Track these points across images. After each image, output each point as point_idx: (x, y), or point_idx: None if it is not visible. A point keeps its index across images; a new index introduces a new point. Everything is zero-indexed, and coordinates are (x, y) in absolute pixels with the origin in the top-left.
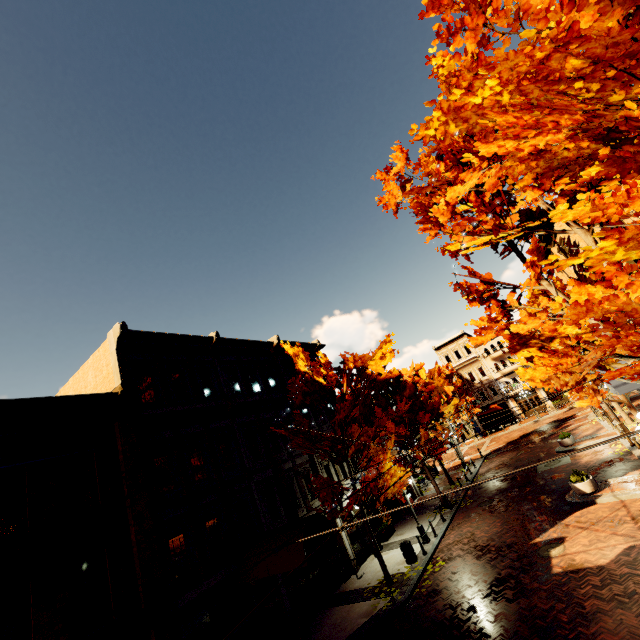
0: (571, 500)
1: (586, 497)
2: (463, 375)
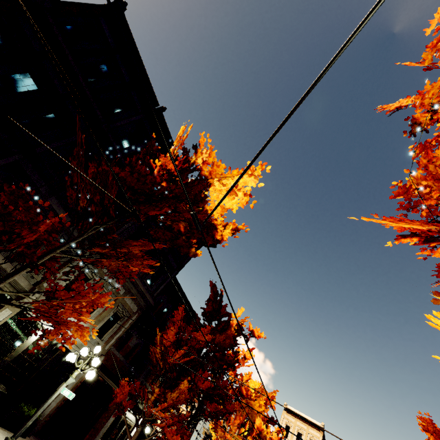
0: None
1: None
2: None
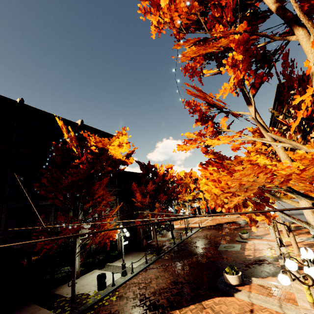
0: (219, 285)
1: (230, 287)
2: None
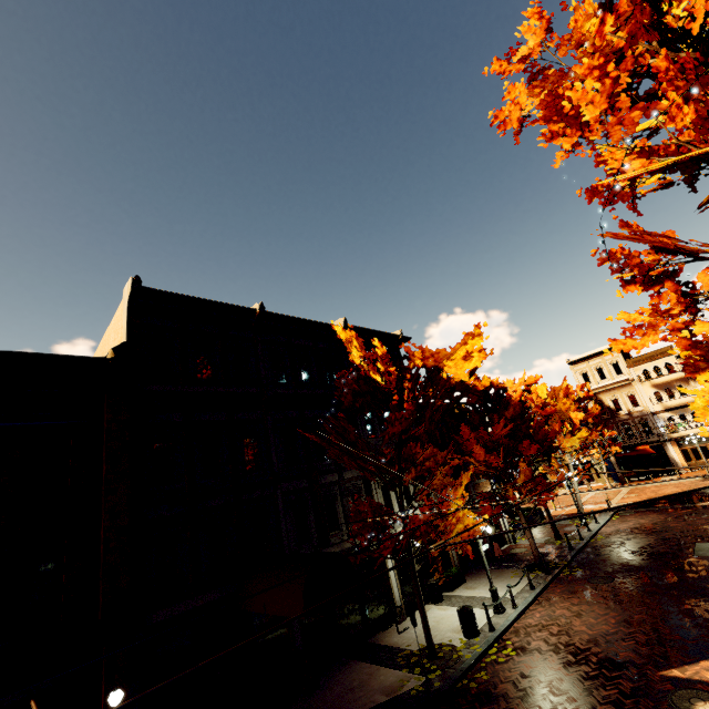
0: None
1: None
2: (604, 401)
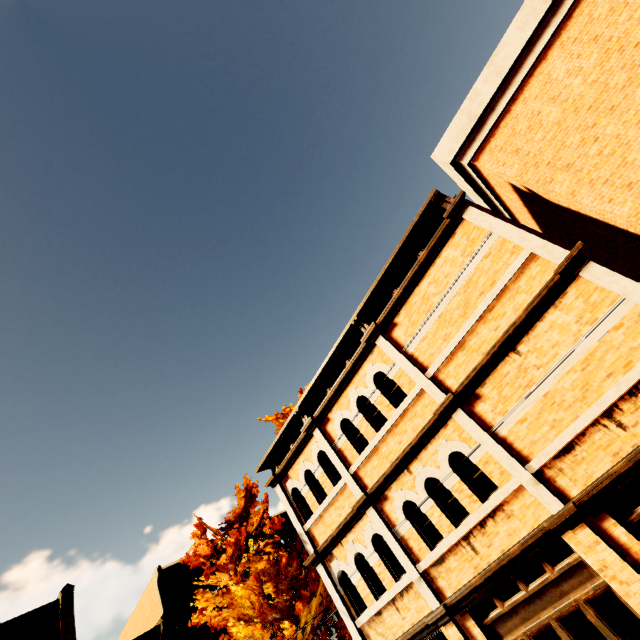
0: None
1: None
2: None
